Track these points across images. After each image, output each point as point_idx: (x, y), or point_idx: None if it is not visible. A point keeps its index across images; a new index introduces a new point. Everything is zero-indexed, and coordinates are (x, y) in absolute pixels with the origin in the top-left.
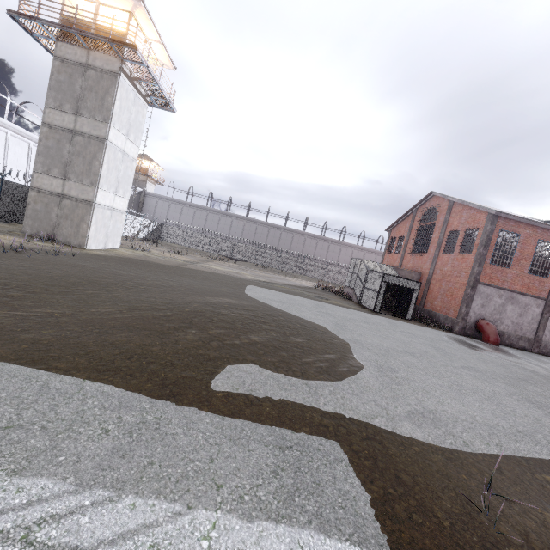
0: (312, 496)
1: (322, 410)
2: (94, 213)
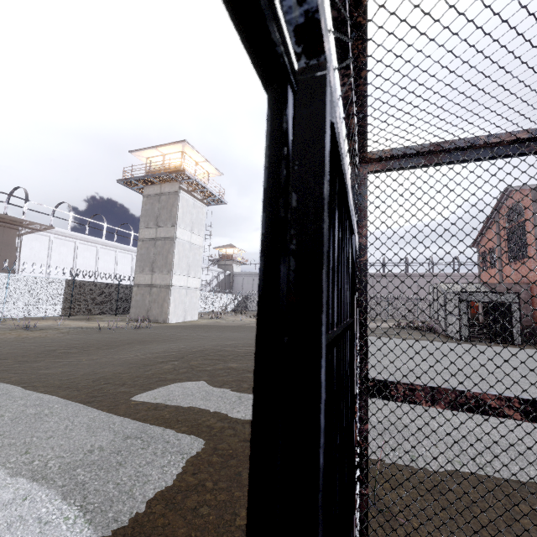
0: (99, 470)
1: (228, 416)
2: (171, 294)
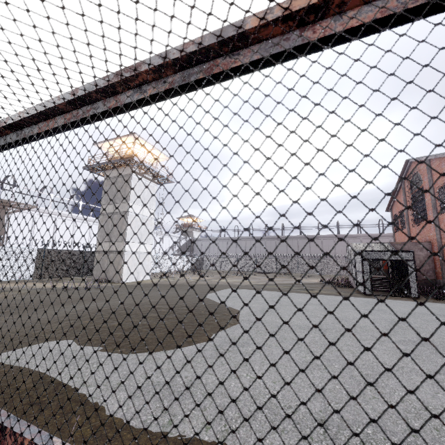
0: None
1: (49, 376)
2: (125, 258)
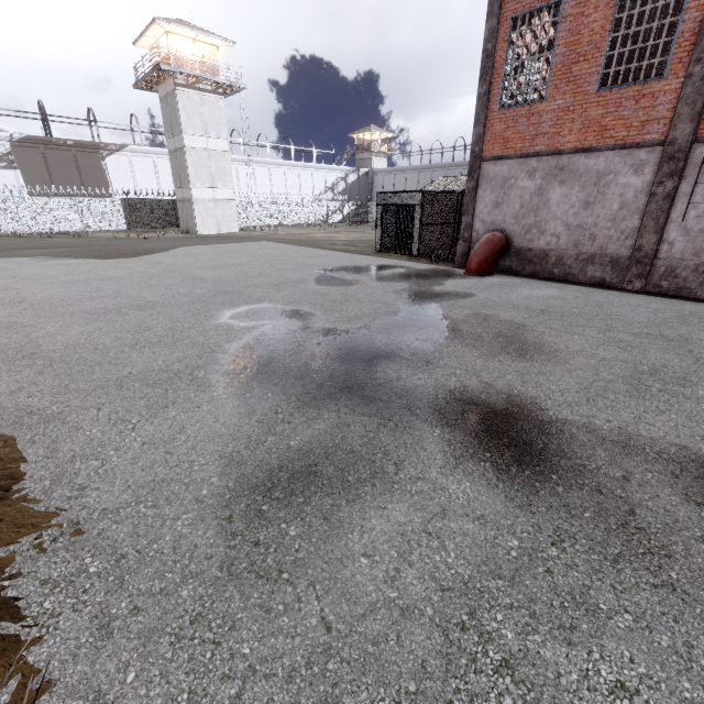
0: None
1: None
2: (195, 207)
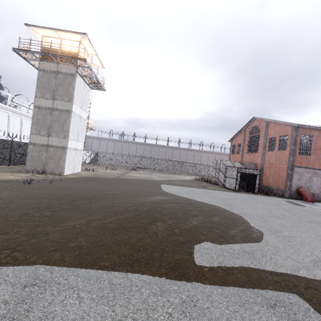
0: None
1: (267, 270)
2: (67, 153)
